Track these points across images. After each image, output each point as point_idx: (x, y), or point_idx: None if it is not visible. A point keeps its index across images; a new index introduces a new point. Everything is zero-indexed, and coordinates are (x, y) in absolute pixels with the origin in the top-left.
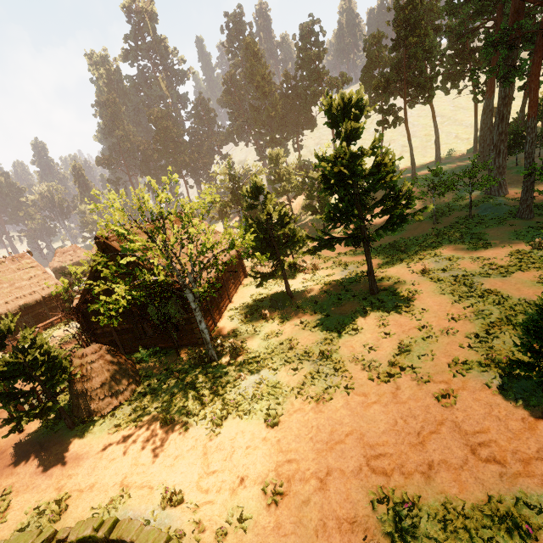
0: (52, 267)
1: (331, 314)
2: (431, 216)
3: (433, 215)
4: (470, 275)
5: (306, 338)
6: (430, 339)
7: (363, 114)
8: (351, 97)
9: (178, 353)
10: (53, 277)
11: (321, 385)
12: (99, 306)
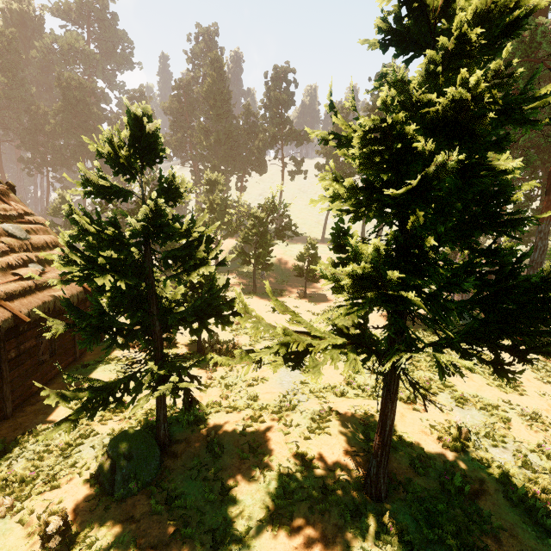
0: None
1: None
2: None
3: None
4: None
5: None
6: None
7: None
8: None
9: None
10: None
11: None
12: None
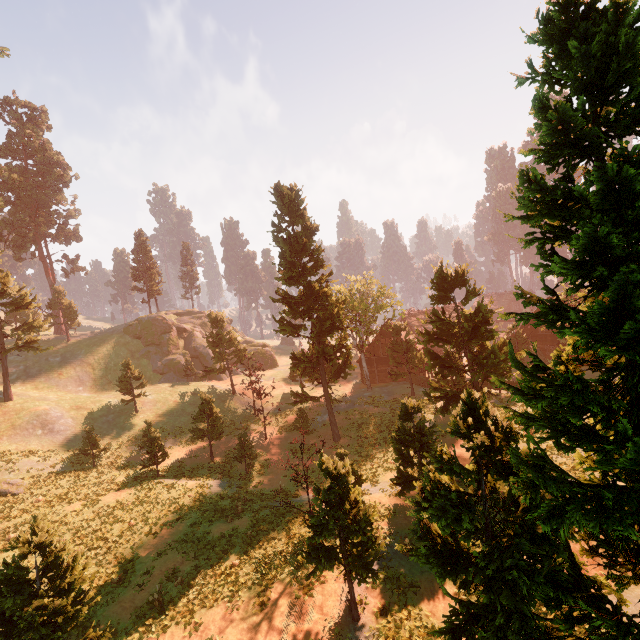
0: None
1: None
2: None
3: None
4: None
5: None
6: None
7: None
8: None
9: None
10: None
11: None
12: (542, 329)
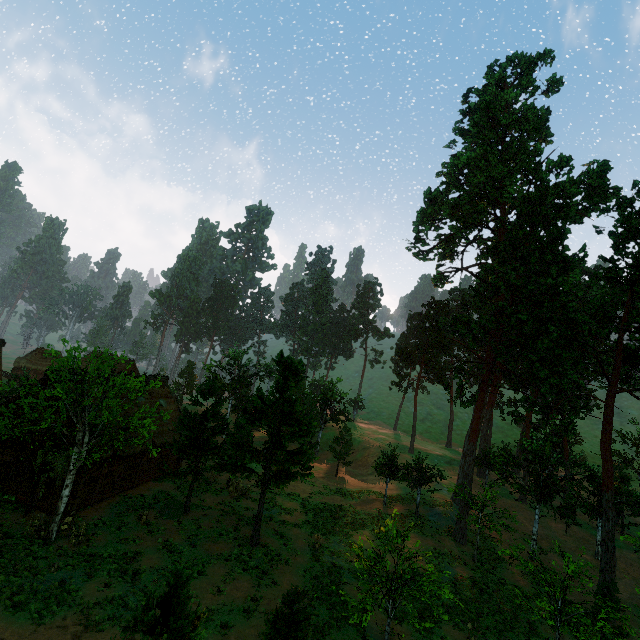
0: (17, 362)
1: (199, 546)
2: (392, 496)
3: (393, 496)
4: (345, 569)
5: (153, 559)
6: (245, 614)
7: (298, 377)
8: (293, 362)
9: (27, 513)
10: (0, 375)
11: (110, 612)
12: None
